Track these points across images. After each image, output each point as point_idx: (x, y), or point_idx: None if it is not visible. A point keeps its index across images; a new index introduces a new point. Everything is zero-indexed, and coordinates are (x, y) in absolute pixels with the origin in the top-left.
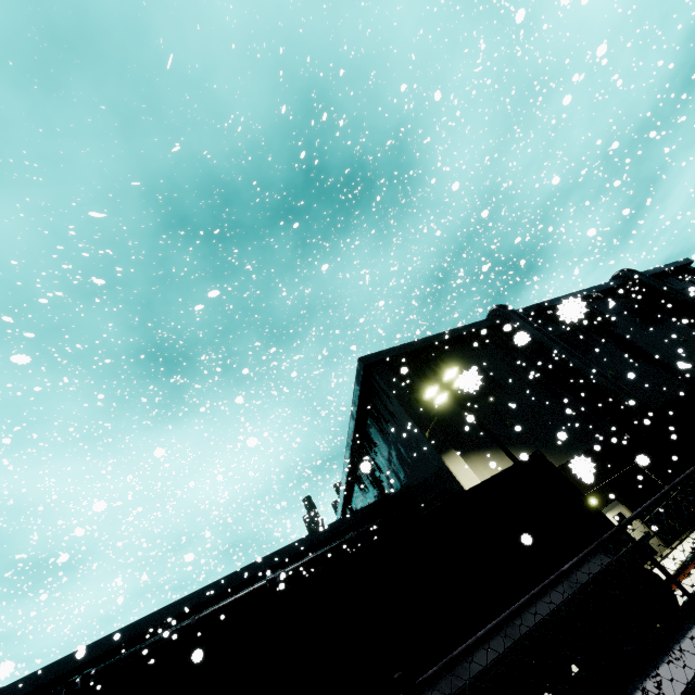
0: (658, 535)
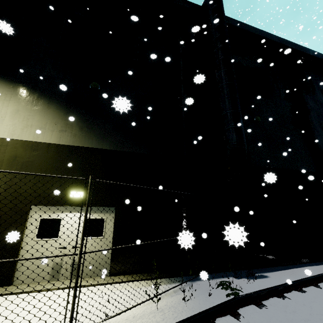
0: (113, 260)
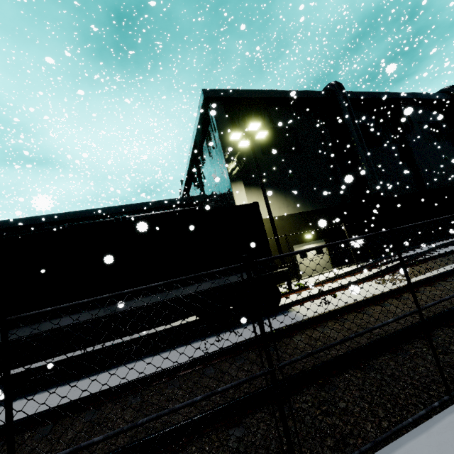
0: (332, 262)
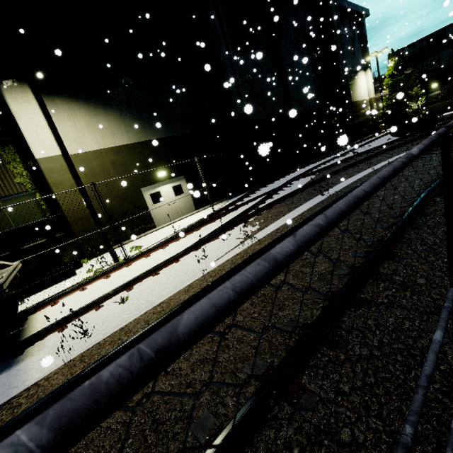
0: (195, 203)
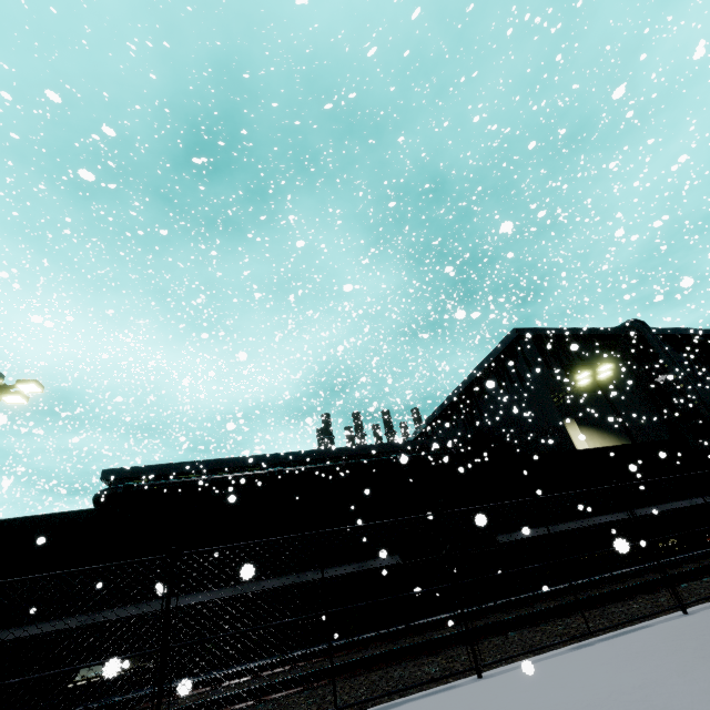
0: None
